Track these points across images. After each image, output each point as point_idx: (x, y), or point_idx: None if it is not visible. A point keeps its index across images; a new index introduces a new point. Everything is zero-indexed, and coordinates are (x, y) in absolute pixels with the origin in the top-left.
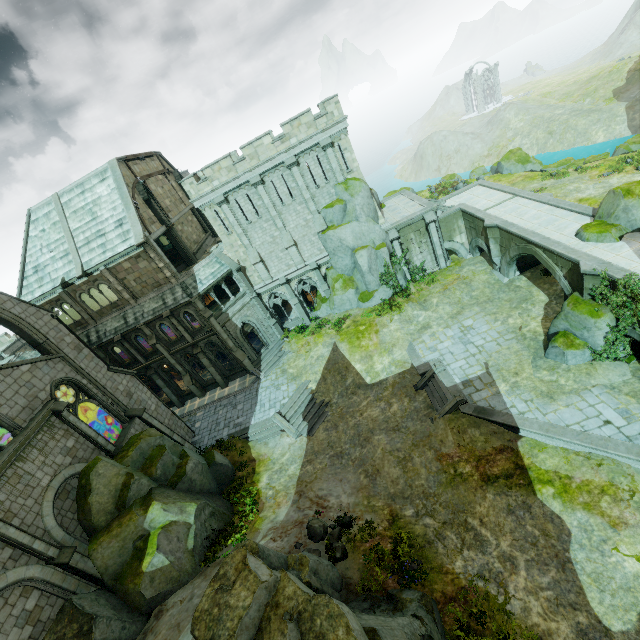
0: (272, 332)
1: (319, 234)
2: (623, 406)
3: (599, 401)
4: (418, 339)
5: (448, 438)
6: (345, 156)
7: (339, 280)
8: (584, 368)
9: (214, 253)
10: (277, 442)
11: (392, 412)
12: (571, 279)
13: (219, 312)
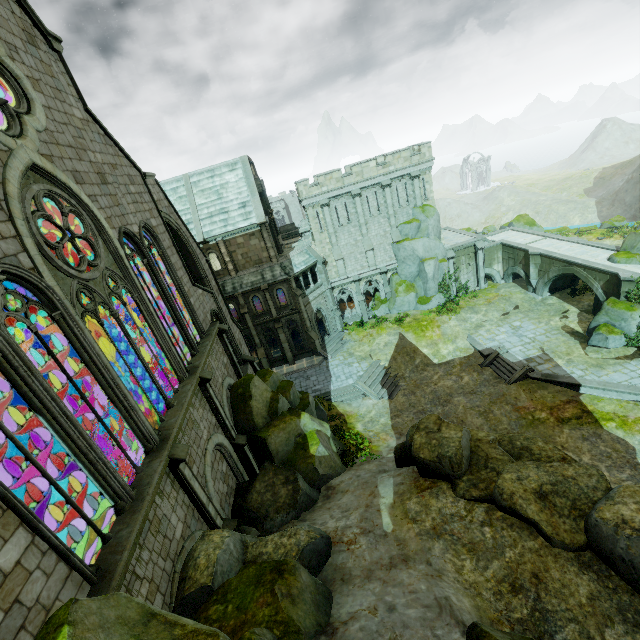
0: (334, 323)
1: (394, 244)
2: None
3: (637, 368)
4: (475, 333)
5: (521, 396)
6: (426, 187)
7: (402, 284)
8: (621, 349)
9: (304, 246)
10: (360, 403)
11: (465, 382)
12: (607, 288)
13: (303, 295)
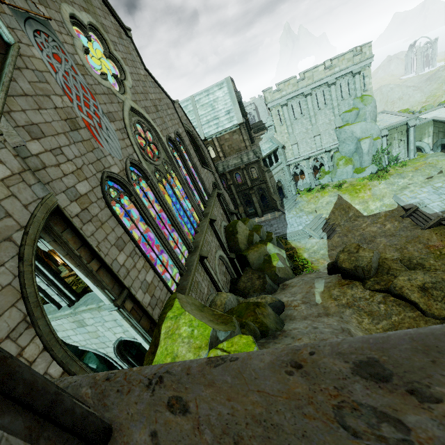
0: (290, 190)
1: (336, 129)
2: None
3: None
4: (400, 193)
5: (433, 238)
6: (365, 80)
7: (342, 159)
8: None
9: (269, 136)
10: (307, 241)
11: (387, 228)
12: None
13: (268, 170)
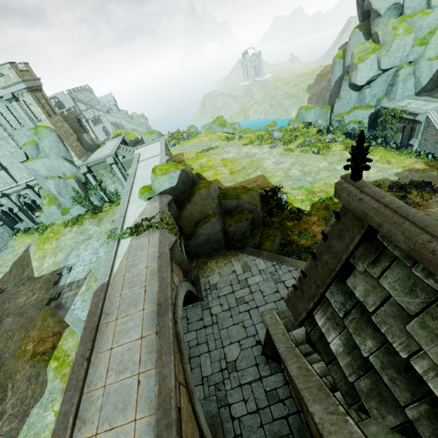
0: (3, 231)
1: (23, 163)
2: None
3: None
4: (78, 247)
5: (38, 323)
6: (32, 109)
7: (46, 198)
8: None
9: None
10: None
11: (30, 301)
12: None
13: None
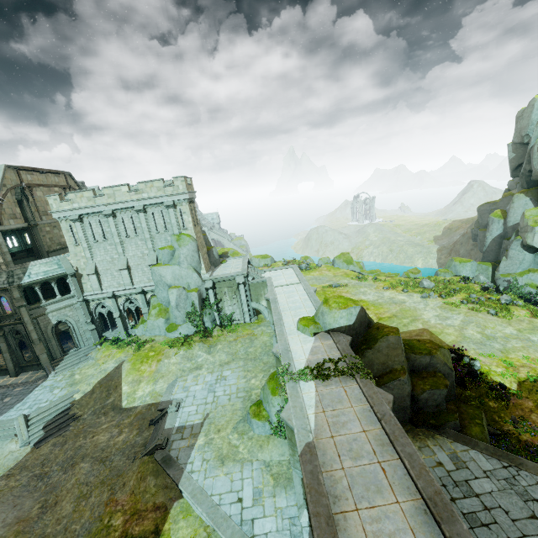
0: (89, 336)
1: (150, 267)
2: (261, 486)
3: (250, 476)
4: (184, 376)
5: (130, 482)
6: (184, 217)
7: (156, 308)
8: (262, 440)
9: (59, 256)
10: (2, 446)
11: (115, 441)
12: None
13: (37, 305)
